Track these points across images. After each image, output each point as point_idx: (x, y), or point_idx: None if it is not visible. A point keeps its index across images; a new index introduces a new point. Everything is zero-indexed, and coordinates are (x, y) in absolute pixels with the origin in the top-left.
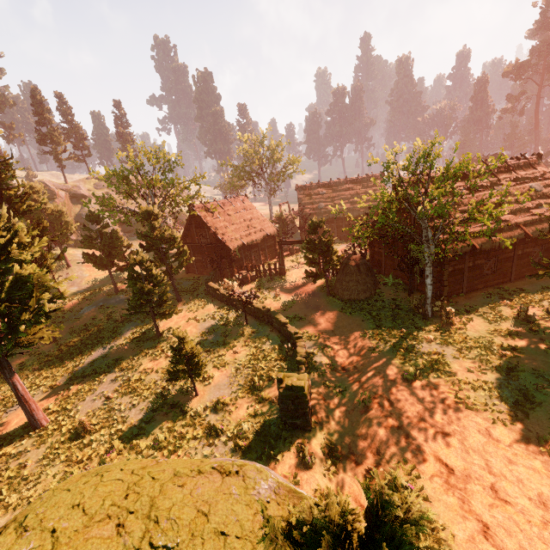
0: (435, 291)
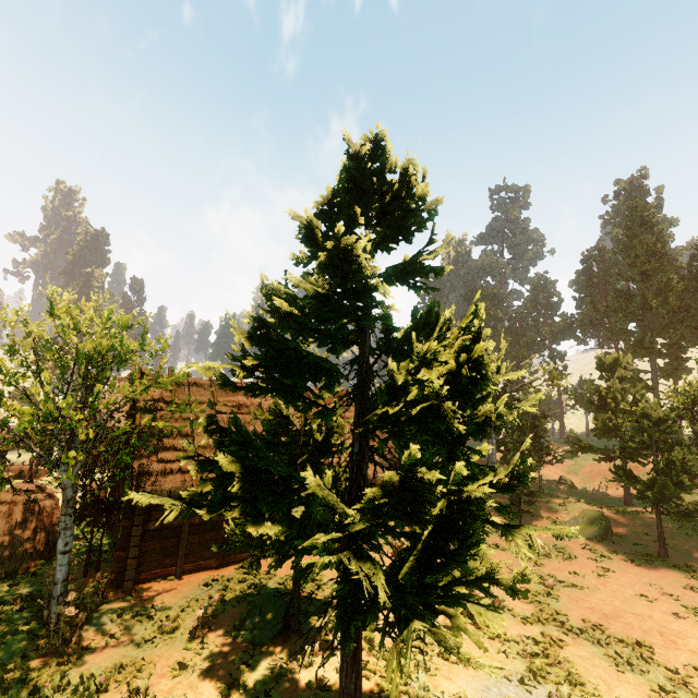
0: (115, 568)
